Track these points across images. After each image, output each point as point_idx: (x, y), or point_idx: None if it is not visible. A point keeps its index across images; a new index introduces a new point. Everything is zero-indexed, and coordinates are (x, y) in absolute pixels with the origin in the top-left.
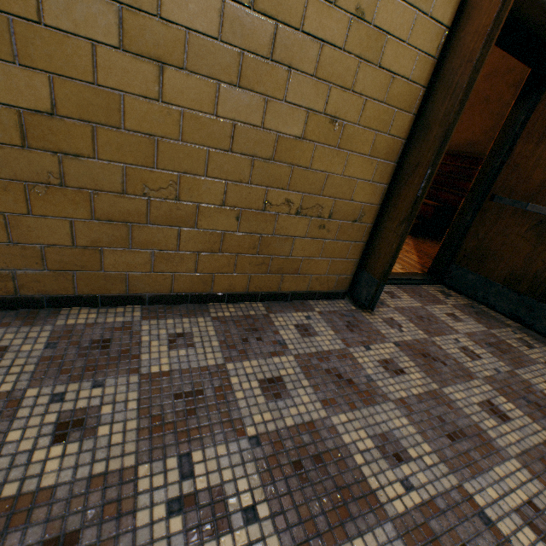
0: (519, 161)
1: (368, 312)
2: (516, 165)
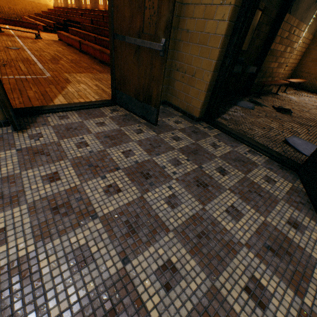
0: (118, 3)
1: (21, 132)
2: (118, 7)
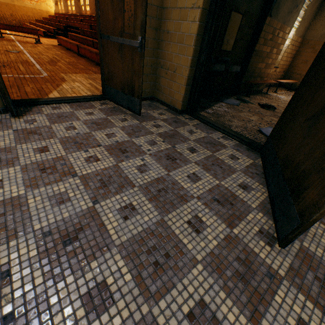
0: (103, 7)
1: (18, 118)
2: (103, 11)
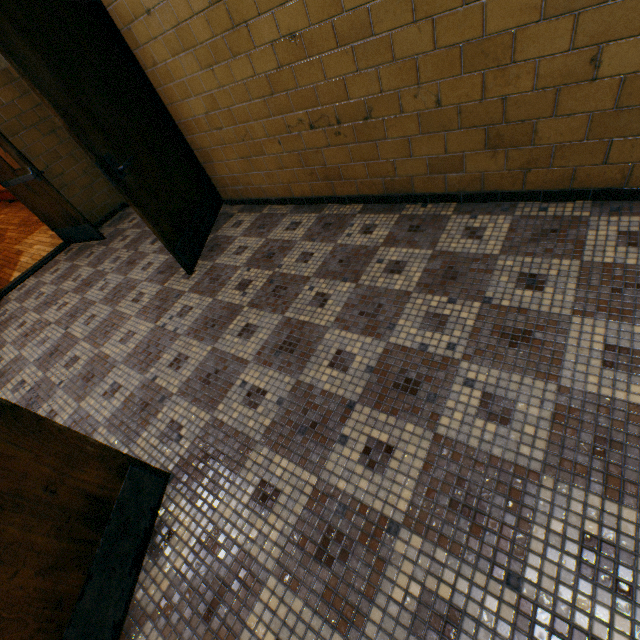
0: None
1: None
2: None
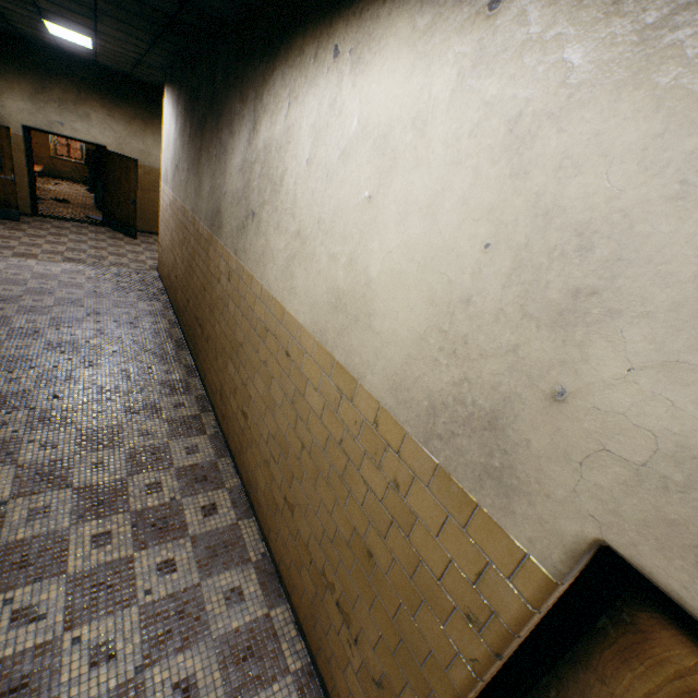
0: None
1: None
2: None
